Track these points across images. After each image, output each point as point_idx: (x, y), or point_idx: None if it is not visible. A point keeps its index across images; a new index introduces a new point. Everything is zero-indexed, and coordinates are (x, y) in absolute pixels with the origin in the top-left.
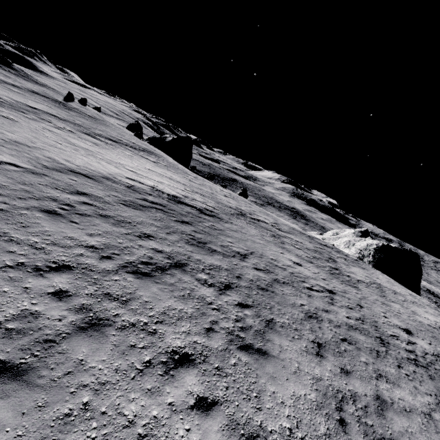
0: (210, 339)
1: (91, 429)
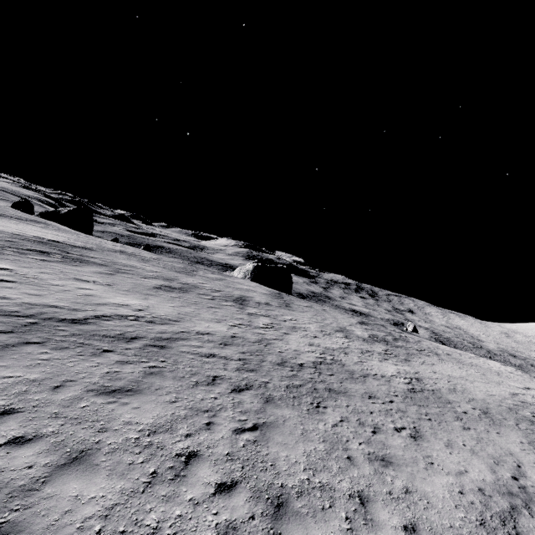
0: (51, 260)
1: (5, 257)
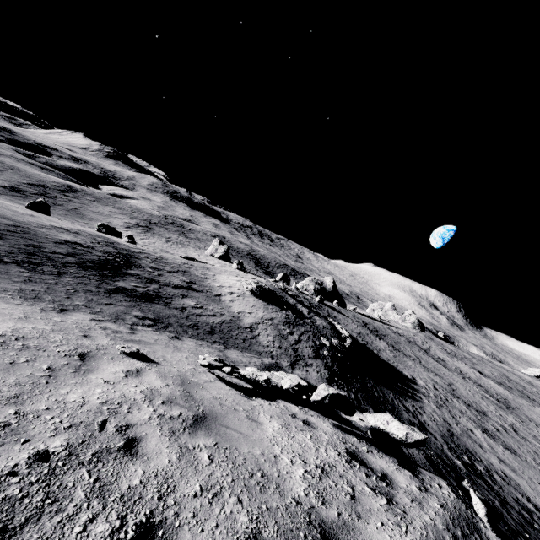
0: None
1: None
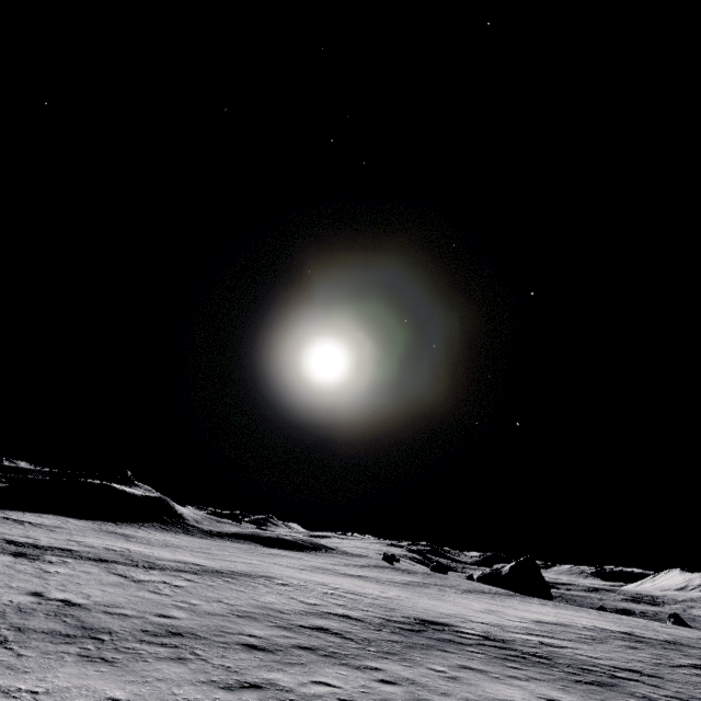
0: None
1: None
